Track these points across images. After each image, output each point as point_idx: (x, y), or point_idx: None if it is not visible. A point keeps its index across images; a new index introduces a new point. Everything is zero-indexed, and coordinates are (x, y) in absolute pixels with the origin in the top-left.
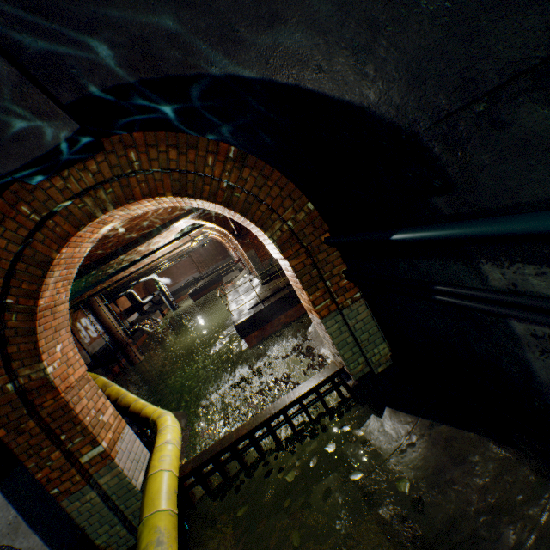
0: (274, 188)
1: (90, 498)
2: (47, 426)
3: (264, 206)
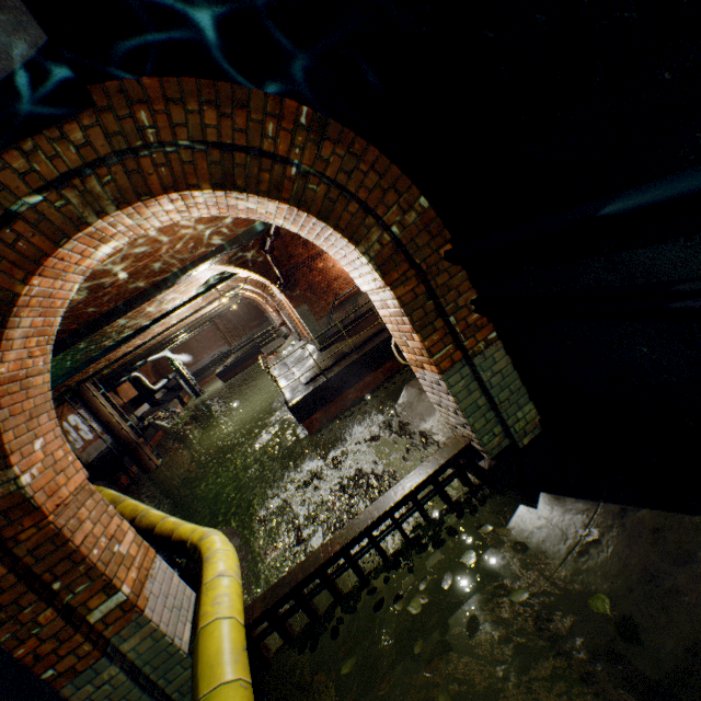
0: (370, 175)
1: (109, 677)
2: (28, 571)
3: (354, 205)
